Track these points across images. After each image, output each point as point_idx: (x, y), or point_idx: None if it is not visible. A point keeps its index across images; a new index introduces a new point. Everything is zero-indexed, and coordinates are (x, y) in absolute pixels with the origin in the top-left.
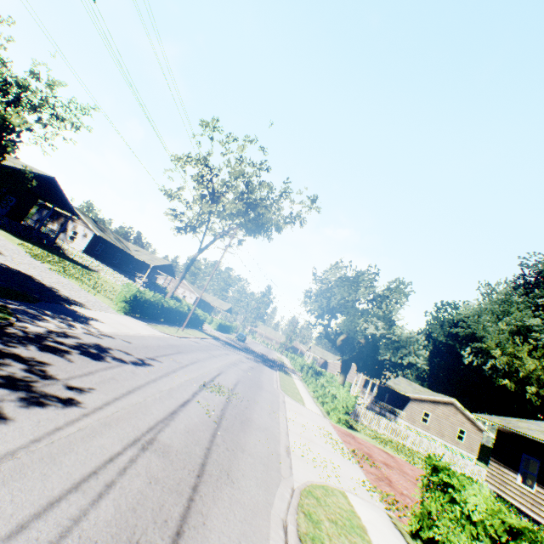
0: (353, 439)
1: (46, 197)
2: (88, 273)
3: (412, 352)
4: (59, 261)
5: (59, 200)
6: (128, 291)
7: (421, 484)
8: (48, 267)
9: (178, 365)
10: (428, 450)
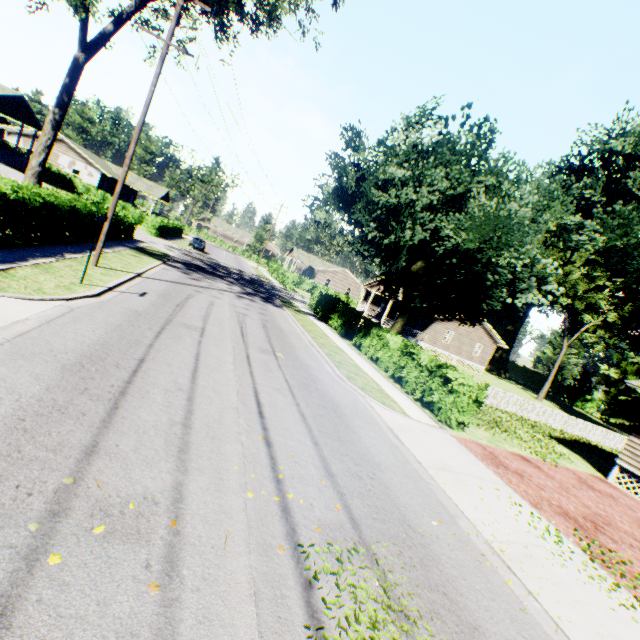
0: (507, 469)
1: None
2: None
3: (535, 287)
4: None
5: None
6: None
7: (639, 541)
8: None
9: (146, 563)
10: (501, 402)
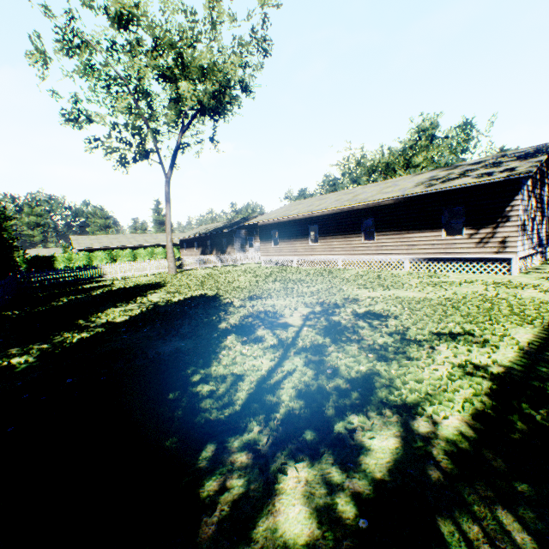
0: None
1: None
2: None
3: None
4: None
5: None
6: None
7: None
8: None
9: None
10: None
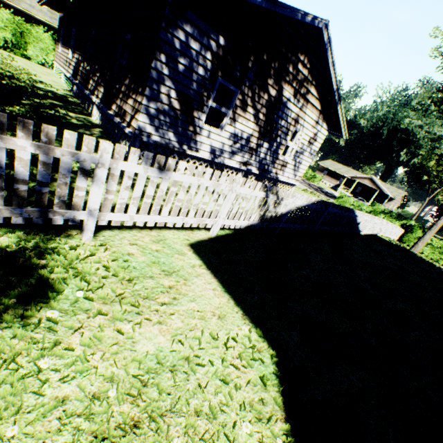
0: None
1: None
2: None
3: None
4: None
5: None
6: None
7: None
8: None
9: None
10: None
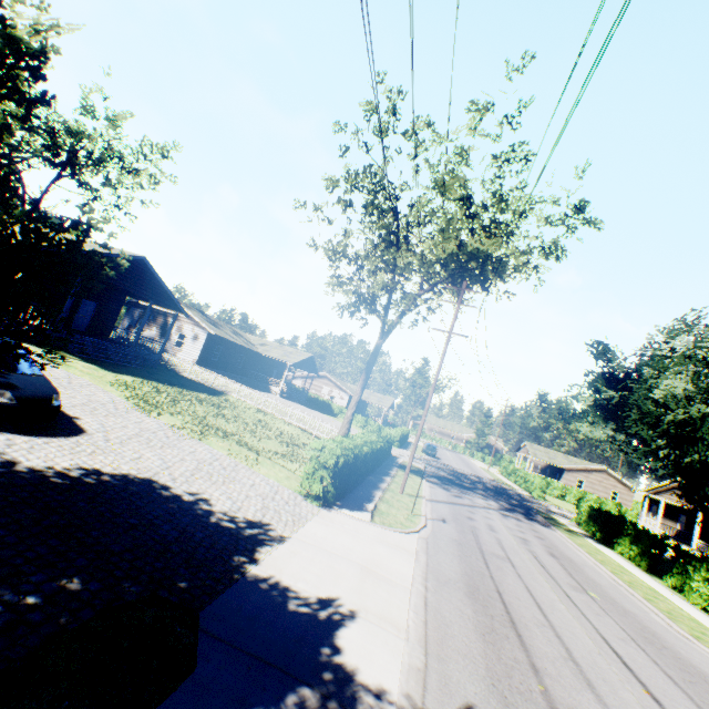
0: None
1: (137, 292)
2: (220, 404)
3: None
4: (176, 396)
5: (155, 292)
6: (327, 459)
7: None
8: (168, 423)
9: None
10: None
